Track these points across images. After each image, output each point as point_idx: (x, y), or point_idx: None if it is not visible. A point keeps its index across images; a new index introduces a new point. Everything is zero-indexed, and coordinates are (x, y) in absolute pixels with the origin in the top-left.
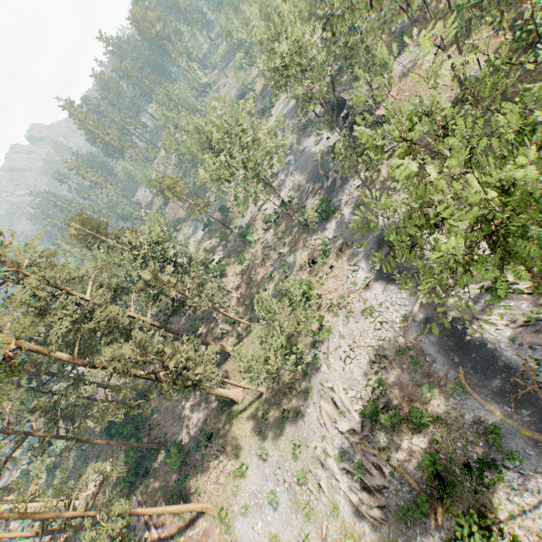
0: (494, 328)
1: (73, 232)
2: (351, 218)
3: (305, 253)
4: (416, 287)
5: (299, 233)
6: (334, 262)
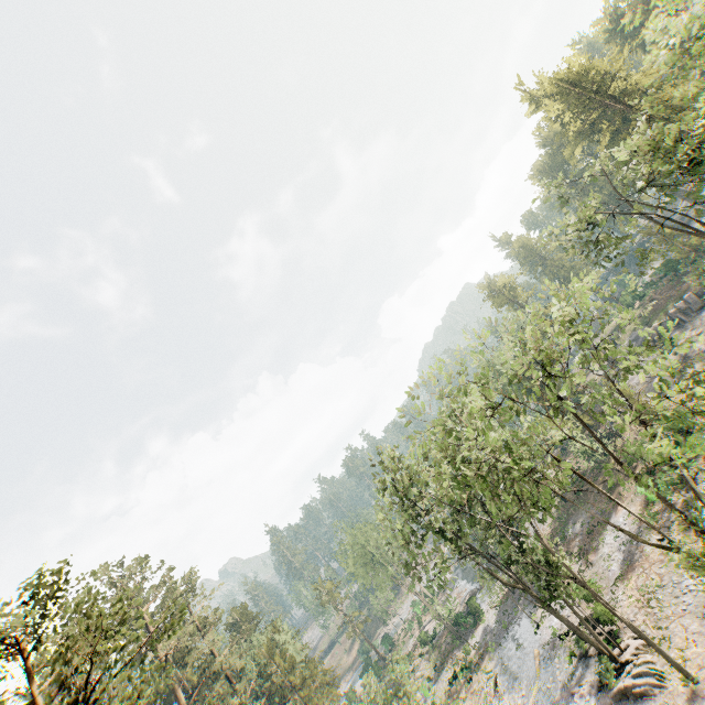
0: (584, 699)
1: (230, 620)
2: (494, 618)
3: (452, 672)
4: (533, 677)
5: (451, 649)
6: (474, 674)
